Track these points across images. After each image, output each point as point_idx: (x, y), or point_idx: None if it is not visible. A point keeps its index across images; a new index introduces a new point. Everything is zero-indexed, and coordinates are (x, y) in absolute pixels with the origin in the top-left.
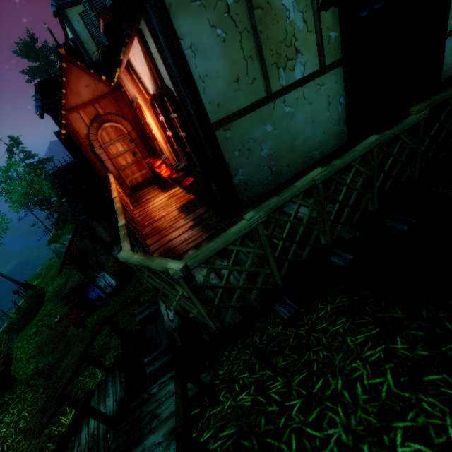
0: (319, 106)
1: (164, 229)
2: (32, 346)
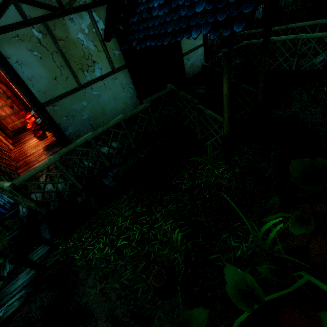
0: (117, 90)
1: (31, 162)
2: None
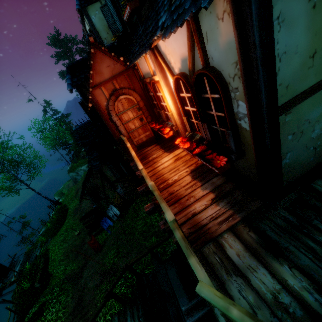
0: None
1: (183, 197)
2: (62, 251)
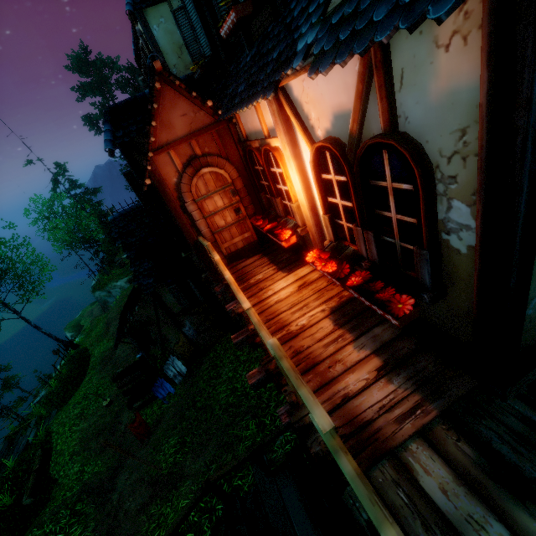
0: None
1: (321, 362)
2: (76, 436)
